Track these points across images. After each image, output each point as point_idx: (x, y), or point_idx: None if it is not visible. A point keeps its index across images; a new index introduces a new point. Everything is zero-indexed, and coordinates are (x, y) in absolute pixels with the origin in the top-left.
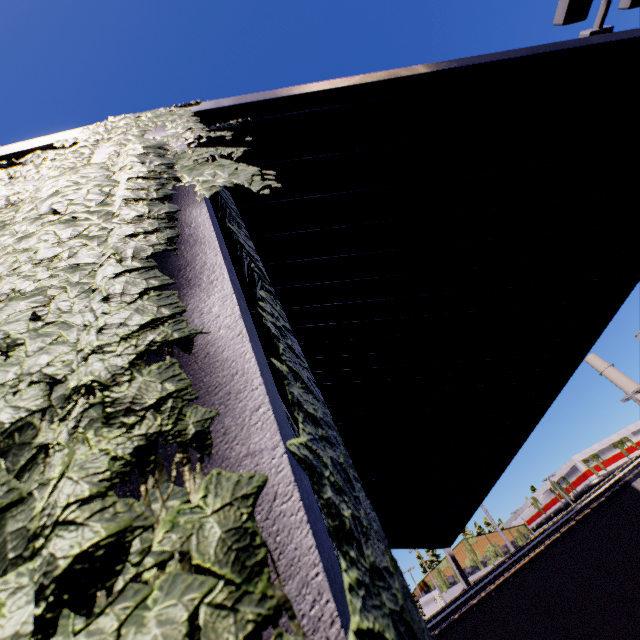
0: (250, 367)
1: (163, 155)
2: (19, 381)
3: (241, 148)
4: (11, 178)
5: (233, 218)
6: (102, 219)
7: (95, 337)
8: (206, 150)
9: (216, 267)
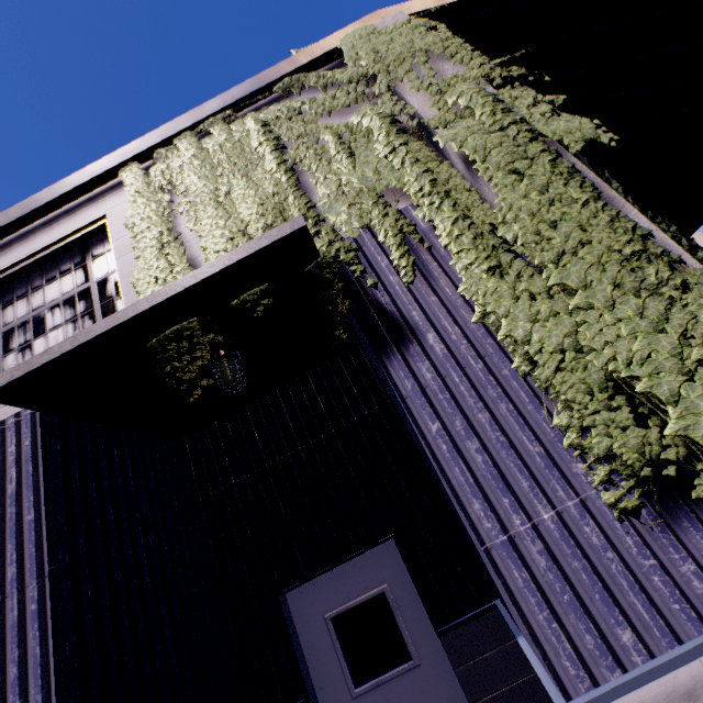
0: (670, 242)
1: (509, 109)
2: (606, 252)
3: (561, 97)
4: (299, 114)
5: (585, 161)
6: (547, 176)
7: (624, 236)
8: (526, 97)
9: (617, 199)
